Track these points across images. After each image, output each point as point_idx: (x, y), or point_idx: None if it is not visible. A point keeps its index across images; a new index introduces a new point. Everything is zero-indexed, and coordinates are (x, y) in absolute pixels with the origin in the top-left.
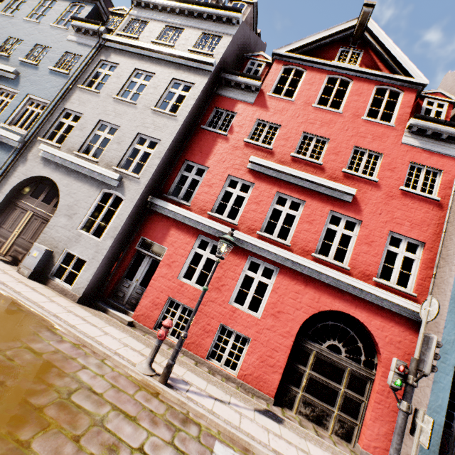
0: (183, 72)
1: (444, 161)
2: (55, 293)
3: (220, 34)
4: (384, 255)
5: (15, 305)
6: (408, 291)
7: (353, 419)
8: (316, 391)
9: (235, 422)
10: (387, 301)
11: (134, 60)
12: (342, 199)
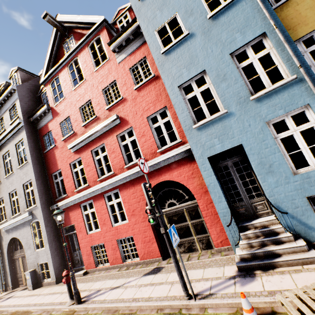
0: (16, 138)
1: (142, 50)
2: (46, 287)
3: (14, 103)
4: (155, 133)
5: (16, 314)
6: (176, 142)
7: (205, 234)
8: (178, 235)
9: (117, 297)
10: (171, 158)
11: None
12: (116, 125)
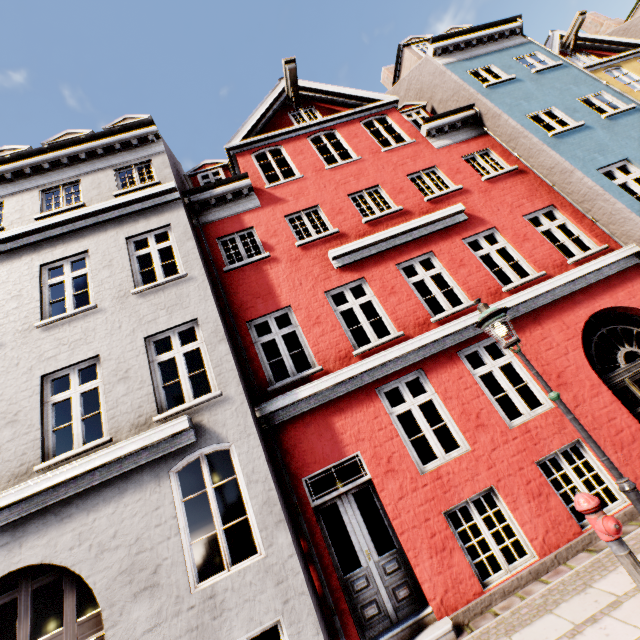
0: (134, 223)
1: (481, 141)
2: None
3: (143, 159)
4: (545, 238)
5: None
6: (600, 248)
7: None
8: None
9: None
10: (603, 269)
11: (27, 257)
12: (458, 222)
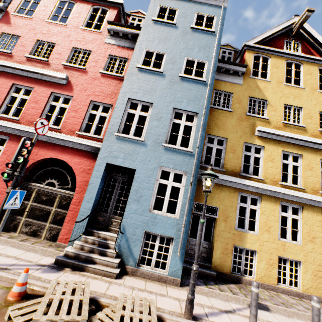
0: None
1: (130, 53)
2: None
3: None
4: (88, 117)
5: None
6: (97, 136)
7: (60, 226)
8: (34, 215)
9: None
10: (83, 145)
11: None
12: (59, 83)
